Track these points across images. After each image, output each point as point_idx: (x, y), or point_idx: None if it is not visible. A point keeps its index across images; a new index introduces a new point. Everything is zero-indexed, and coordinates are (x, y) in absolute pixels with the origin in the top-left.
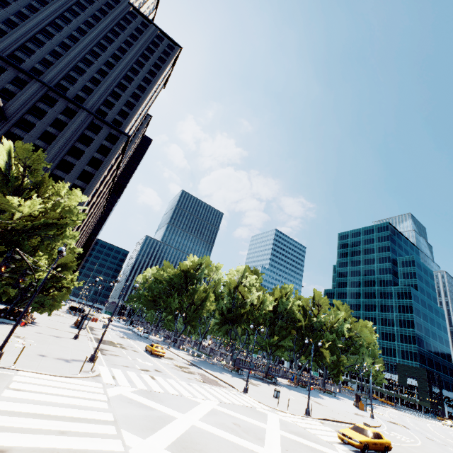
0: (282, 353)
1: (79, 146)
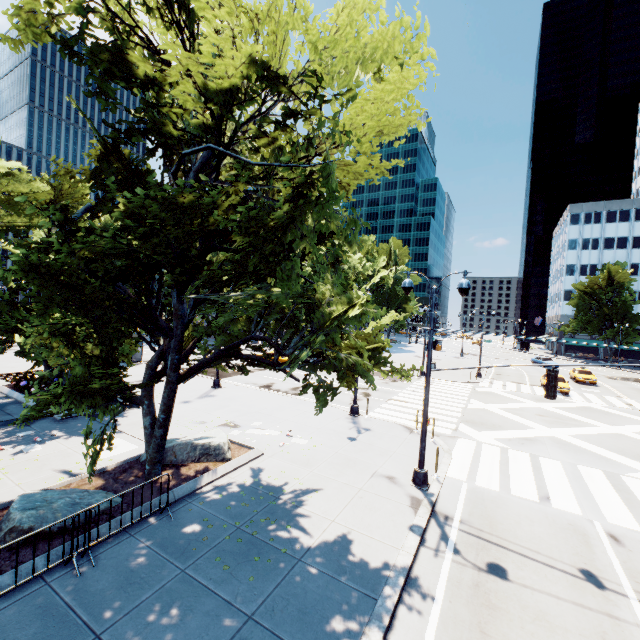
0: None
1: None
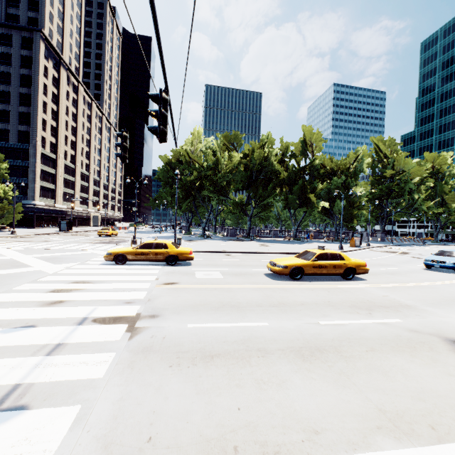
0: (268, 212)
1: (3, 69)
